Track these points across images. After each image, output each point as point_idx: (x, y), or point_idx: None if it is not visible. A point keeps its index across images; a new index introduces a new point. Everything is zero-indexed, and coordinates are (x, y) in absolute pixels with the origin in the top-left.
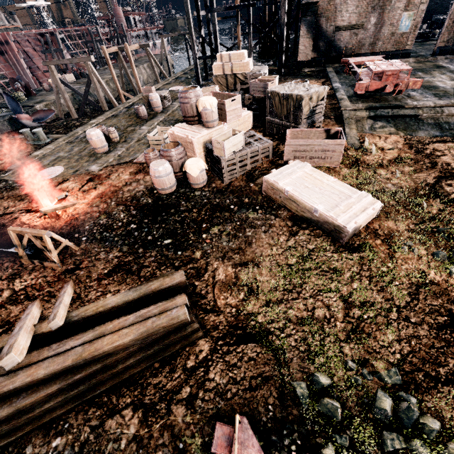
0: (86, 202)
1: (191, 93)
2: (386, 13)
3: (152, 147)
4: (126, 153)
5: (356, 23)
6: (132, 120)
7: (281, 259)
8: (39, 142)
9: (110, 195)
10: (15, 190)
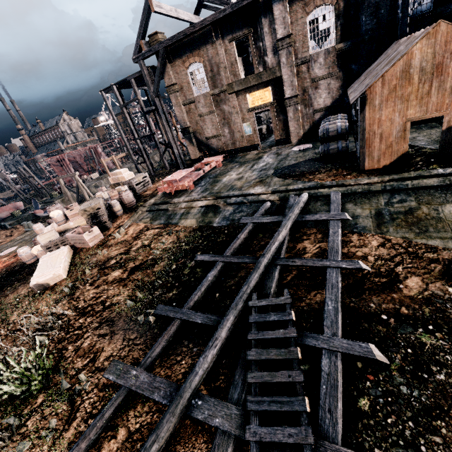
0: None
1: (50, 209)
2: (232, 126)
3: None
4: None
5: (216, 134)
6: None
7: (11, 300)
8: (29, 229)
9: (9, 265)
10: None
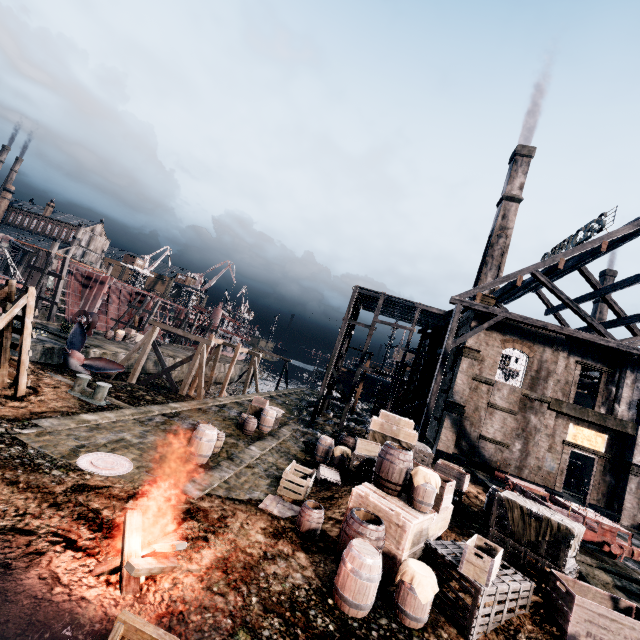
0: (197, 572)
1: (406, 456)
2: (530, 445)
3: (280, 489)
4: (238, 482)
5: (501, 441)
6: (230, 427)
7: None
8: (89, 398)
9: (242, 572)
10: (42, 473)
